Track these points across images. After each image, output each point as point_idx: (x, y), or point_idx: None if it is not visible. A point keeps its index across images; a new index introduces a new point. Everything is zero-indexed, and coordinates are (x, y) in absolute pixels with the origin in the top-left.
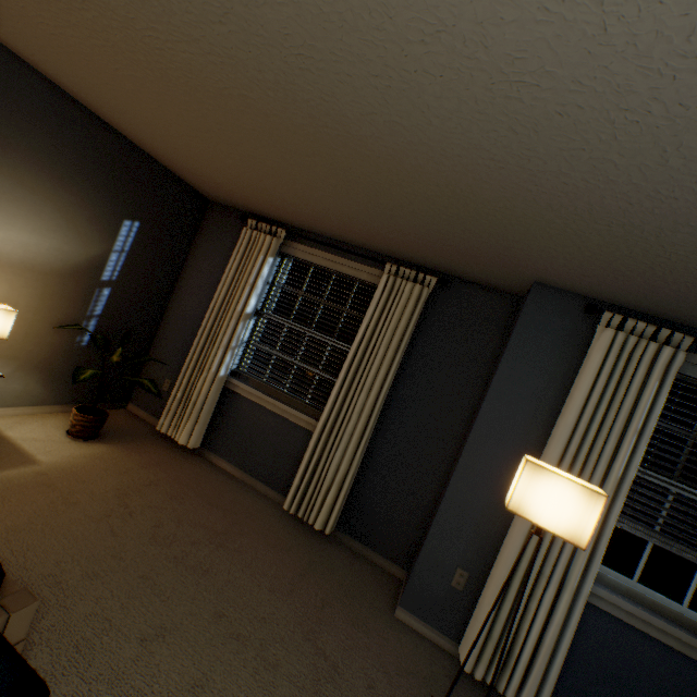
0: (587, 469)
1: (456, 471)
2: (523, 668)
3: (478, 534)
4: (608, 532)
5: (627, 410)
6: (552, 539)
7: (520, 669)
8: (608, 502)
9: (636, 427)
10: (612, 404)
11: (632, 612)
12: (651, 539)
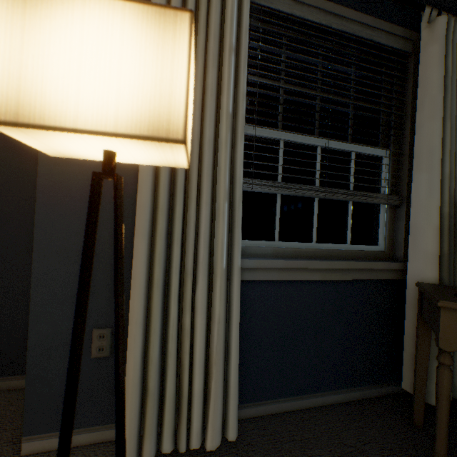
0: (196, 115)
1: (39, 197)
2: (200, 400)
3: (106, 271)
4: (239, 184)
5: (217, 24)
6: (186, 225)
7: (197, 405)
8: (229, 148)
9: (231, 43)
10: (199, 21)
11: (283, 267)
12: (279, 190)
